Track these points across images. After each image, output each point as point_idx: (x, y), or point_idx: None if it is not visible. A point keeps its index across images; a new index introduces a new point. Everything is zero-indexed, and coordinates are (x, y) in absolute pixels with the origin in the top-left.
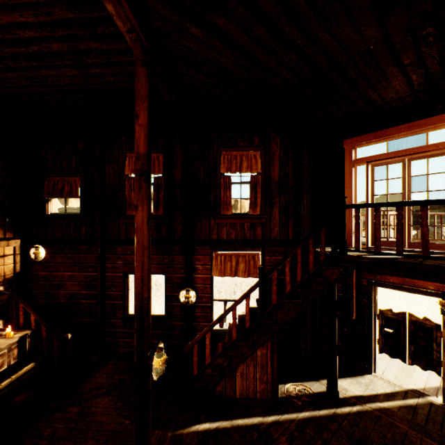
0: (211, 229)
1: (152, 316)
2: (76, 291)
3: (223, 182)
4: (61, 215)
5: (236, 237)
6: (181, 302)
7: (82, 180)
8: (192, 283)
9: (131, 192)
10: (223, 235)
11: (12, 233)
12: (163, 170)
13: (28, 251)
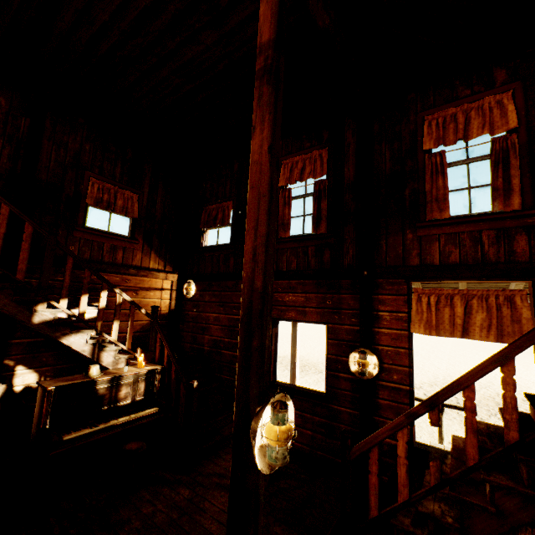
0: (407, 249)
1: (306, 389)
2: (219, 338)
3: (429, 165)
4: (213, 246)
5: (461, 260)
6: (351, 373)
7: (234, 204)
8: (372, 343)
9: (284, 208)
10: (432, 257)
11: (171, 267)
12: (327, 169)
13: (183, 288)
